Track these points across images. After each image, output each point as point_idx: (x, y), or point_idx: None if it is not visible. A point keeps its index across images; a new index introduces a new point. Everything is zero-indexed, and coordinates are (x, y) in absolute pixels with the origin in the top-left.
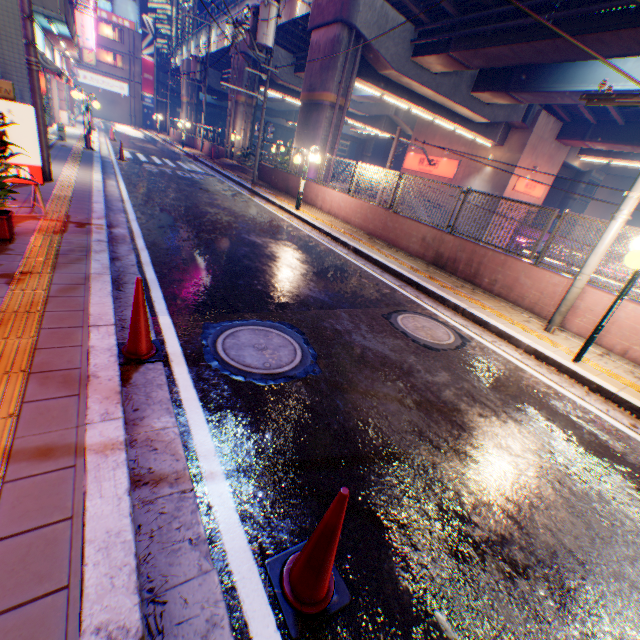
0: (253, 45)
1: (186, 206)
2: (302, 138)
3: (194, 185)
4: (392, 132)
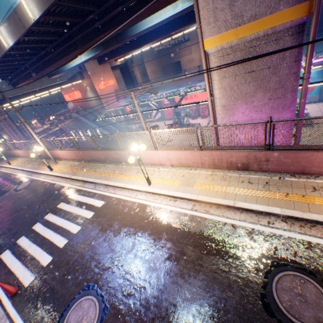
0: None
1: None
2: (4, 134)
3: None
4: (54, 90)
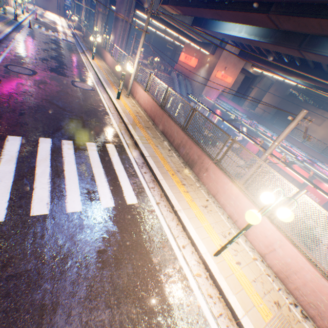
0: None
1: (41, 47)
2: (113, 33)
3: (56, 43)
4: (178, 41)
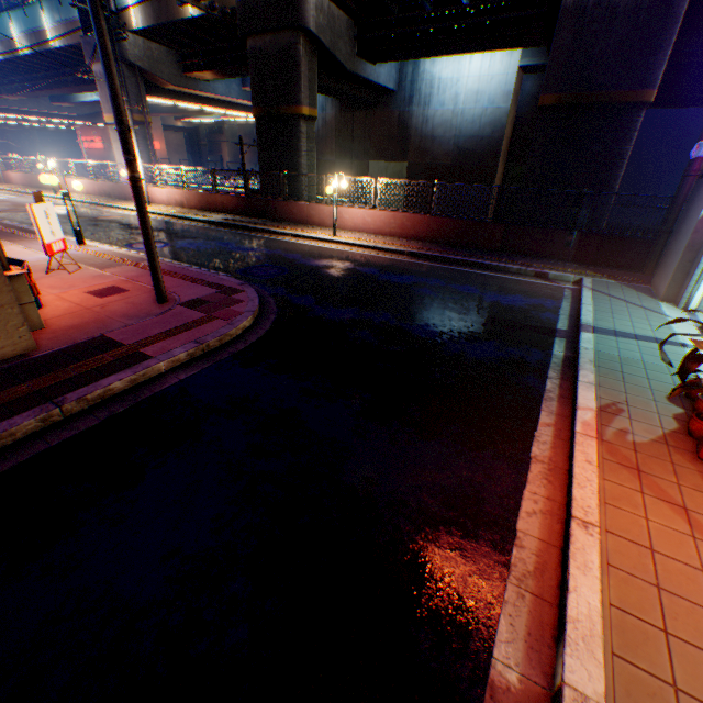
0: None
1: None
2: None
3: None
4: (67, 125)
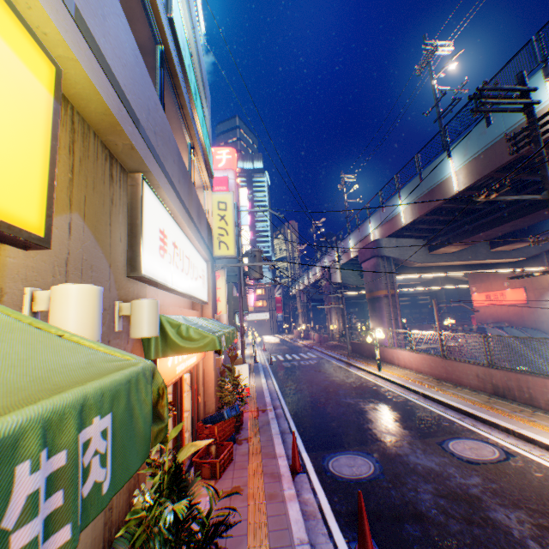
0: (330, 283)
1: (307, 386)
2: (373, 318)
3: (311, 369)
4: (449, 283)
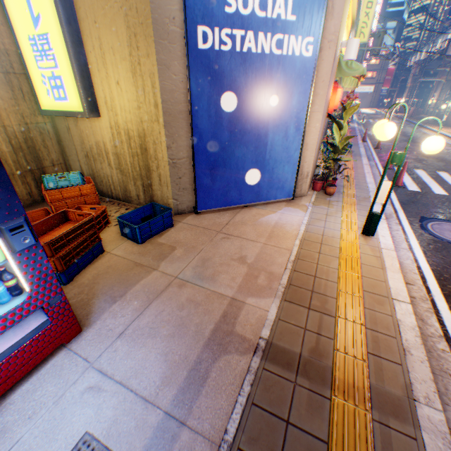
0: (442, 57)
1: None
2: None
3: None
4: None
